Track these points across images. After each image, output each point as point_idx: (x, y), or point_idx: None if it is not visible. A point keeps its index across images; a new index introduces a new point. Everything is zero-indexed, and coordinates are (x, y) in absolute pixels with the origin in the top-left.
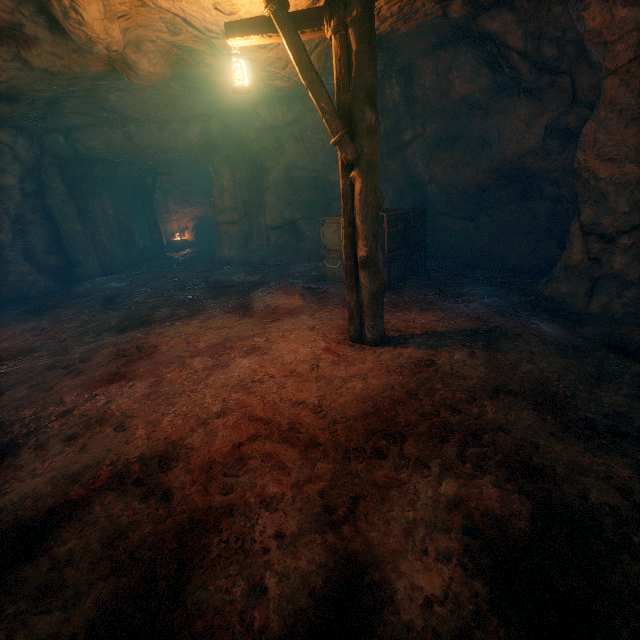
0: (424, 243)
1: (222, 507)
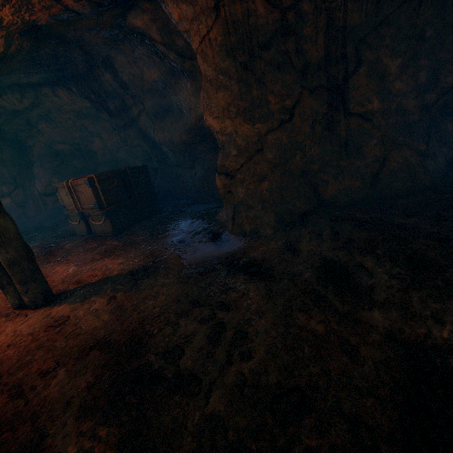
0: (152, 191)
1: None
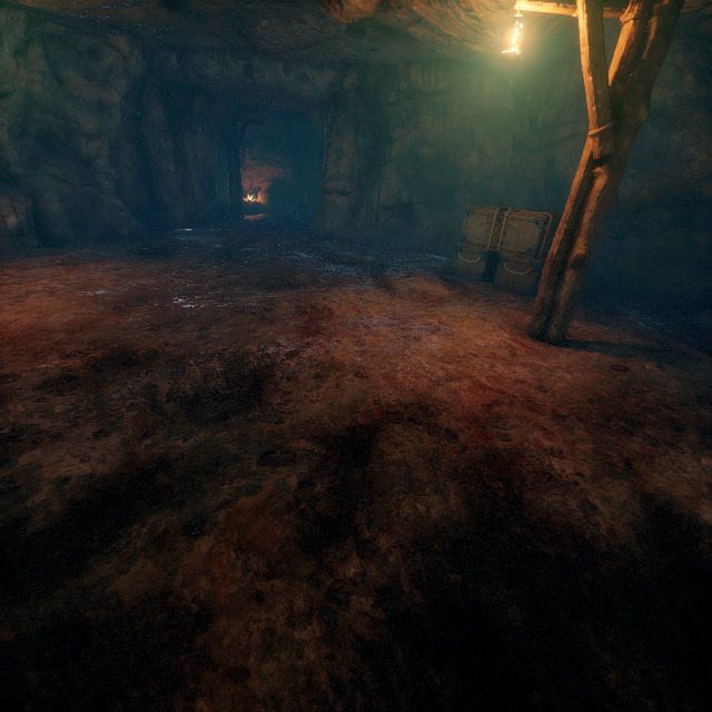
0: None
1: (507, 450)
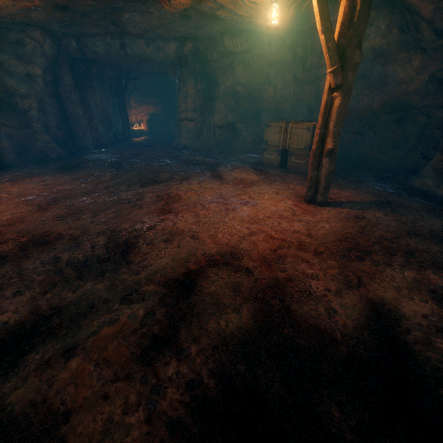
0: None
1: (284, 278)
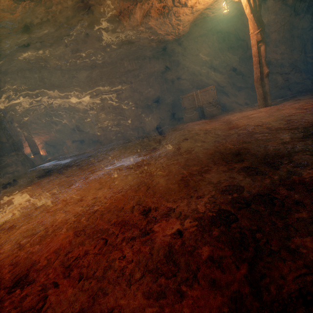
0: None
1: None
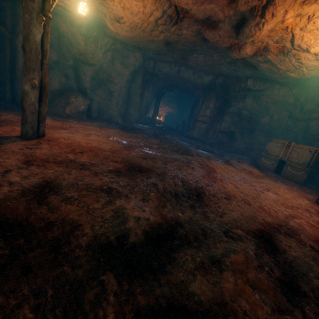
0: None
1: None
